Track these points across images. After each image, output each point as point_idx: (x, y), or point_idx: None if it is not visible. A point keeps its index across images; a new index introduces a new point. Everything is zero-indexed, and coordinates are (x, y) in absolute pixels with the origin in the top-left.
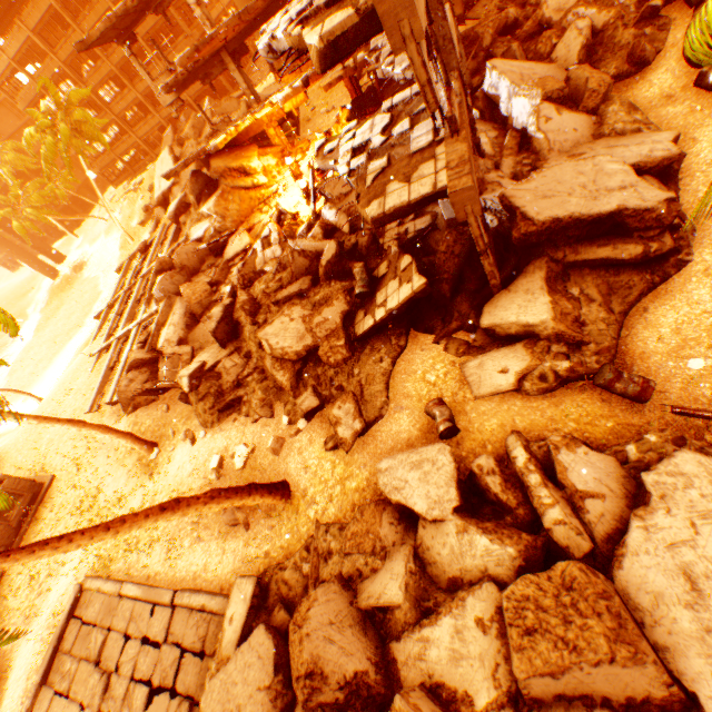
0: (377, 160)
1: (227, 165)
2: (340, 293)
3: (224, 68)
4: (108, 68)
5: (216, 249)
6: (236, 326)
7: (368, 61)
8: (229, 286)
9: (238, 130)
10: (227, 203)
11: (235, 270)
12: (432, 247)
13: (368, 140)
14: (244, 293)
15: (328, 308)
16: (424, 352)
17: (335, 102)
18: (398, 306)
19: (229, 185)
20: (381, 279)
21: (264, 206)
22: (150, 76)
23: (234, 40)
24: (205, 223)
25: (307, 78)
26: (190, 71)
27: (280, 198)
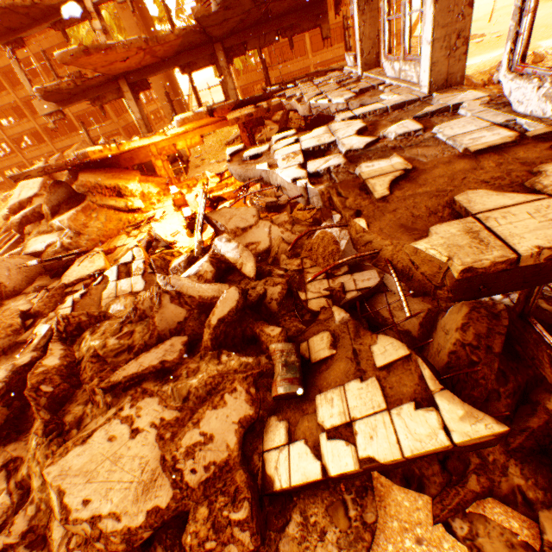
0: (377, 160)
1: (99, 180)
2: (239, 378)
3: (120, 95)
4: (12, 98)
5: (55, 268)
6: (27, 406)
7: (284, 105)
8: (47, 325)
9: (121, 148)
10: (88, 218)
11: (68, 300)
12: (382, 315)
13: (332, 142)
14: (58, 348)
15: (214, 410)
16: (424, 547)
17: (225, 157)
18: (398, 459)
19: (97, 201)
20: (316, 364)
21: (134, 229)
22: (31, 82)
23: (136, 73)
24: (52, 235)
25: (212, 109)
26: (79, 84)
27: (156, 223)
